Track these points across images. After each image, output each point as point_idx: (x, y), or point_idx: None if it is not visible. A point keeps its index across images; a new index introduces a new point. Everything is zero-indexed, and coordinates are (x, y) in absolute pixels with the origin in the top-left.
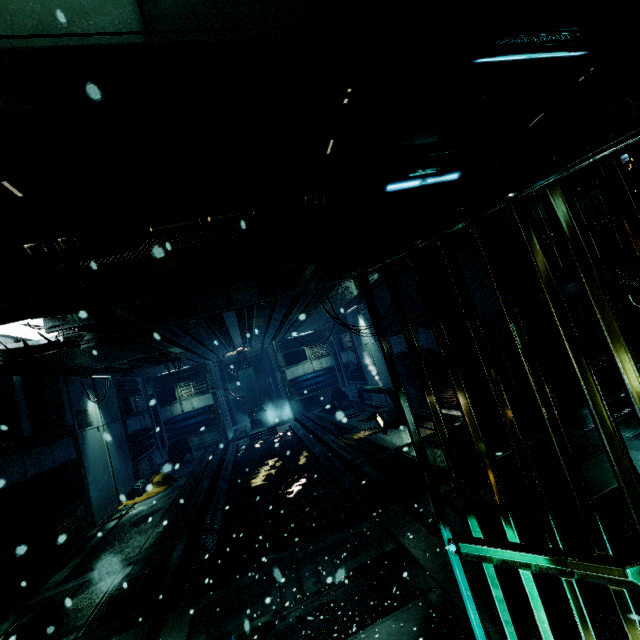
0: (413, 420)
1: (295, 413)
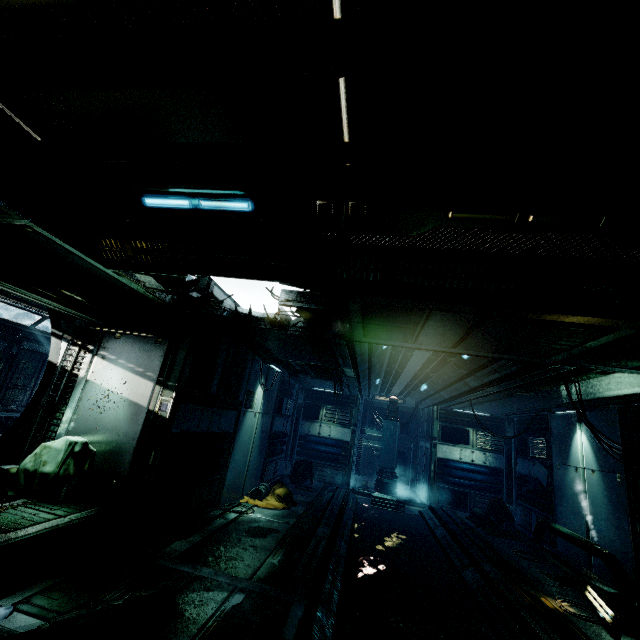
0: None
1: (432, 500)
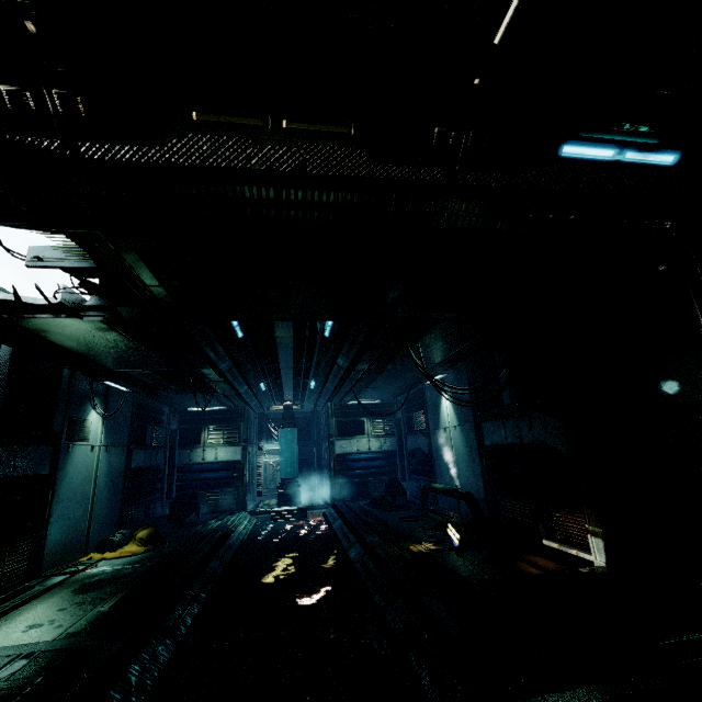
0: None
1: (335, 498)
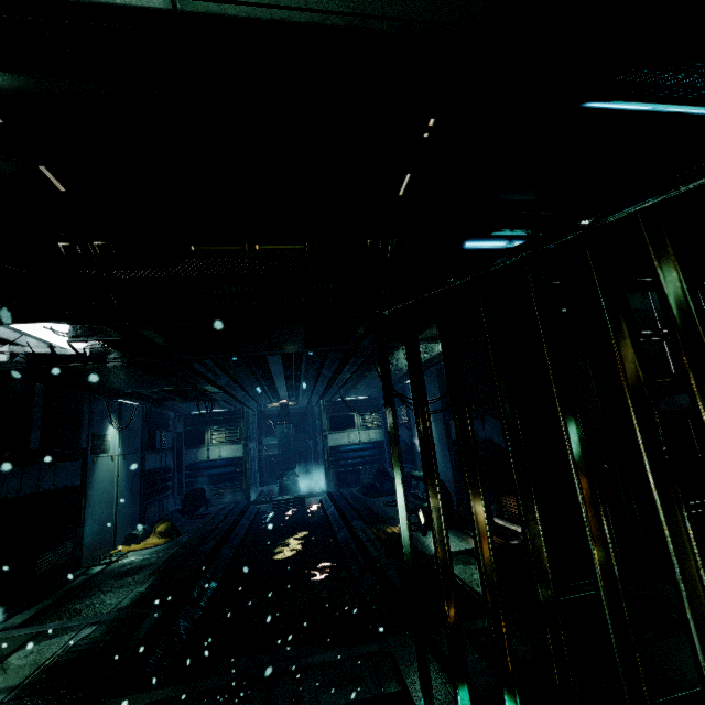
0: (408, 529)
1: (330, 486)
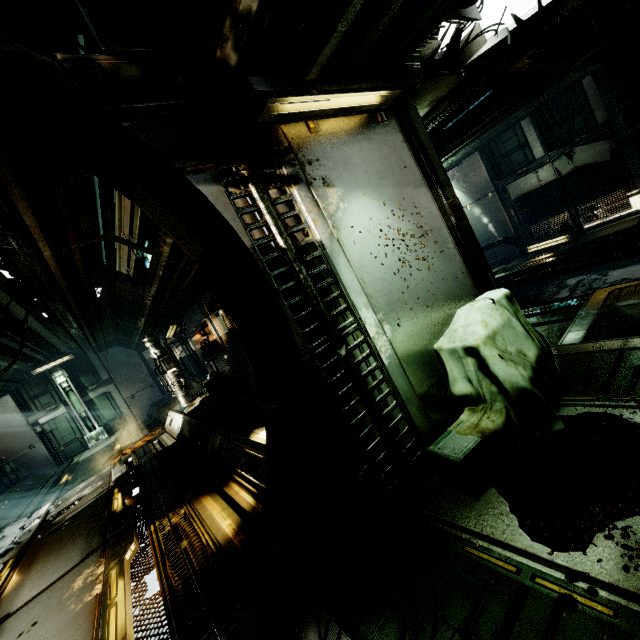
0: None
1: None
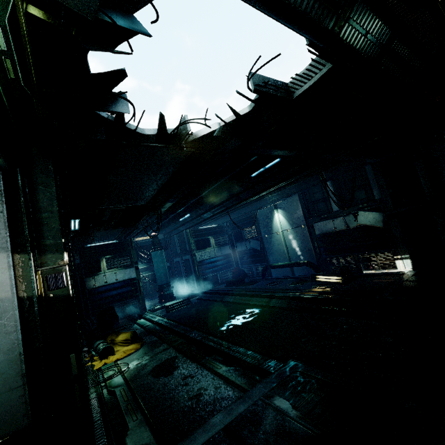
0: None
1: (201, 288)
